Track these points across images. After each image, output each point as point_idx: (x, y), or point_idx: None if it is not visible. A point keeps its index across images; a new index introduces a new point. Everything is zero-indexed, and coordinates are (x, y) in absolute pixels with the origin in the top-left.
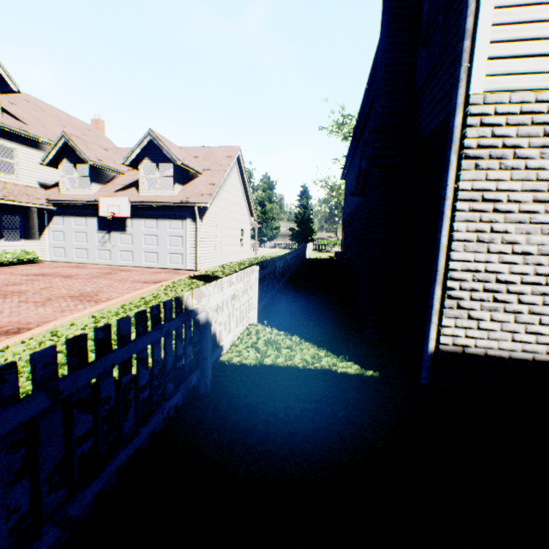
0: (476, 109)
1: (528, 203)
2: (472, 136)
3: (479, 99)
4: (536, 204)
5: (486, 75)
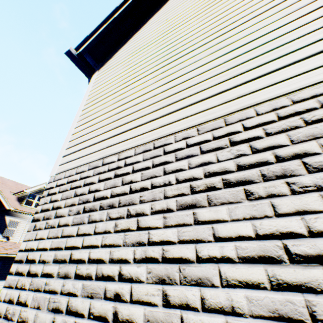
0: (50, 185)
1: (50, 263)
2: (42, 203)
3: (53, 179)
4: (55, 264)
5: (60, 164)
